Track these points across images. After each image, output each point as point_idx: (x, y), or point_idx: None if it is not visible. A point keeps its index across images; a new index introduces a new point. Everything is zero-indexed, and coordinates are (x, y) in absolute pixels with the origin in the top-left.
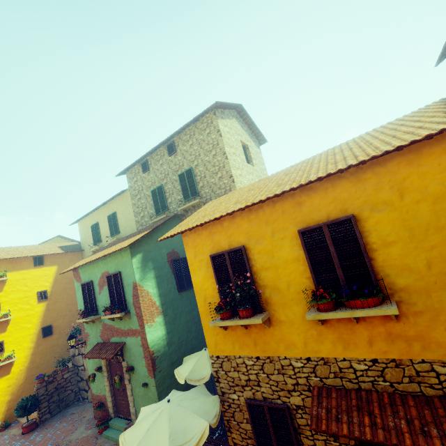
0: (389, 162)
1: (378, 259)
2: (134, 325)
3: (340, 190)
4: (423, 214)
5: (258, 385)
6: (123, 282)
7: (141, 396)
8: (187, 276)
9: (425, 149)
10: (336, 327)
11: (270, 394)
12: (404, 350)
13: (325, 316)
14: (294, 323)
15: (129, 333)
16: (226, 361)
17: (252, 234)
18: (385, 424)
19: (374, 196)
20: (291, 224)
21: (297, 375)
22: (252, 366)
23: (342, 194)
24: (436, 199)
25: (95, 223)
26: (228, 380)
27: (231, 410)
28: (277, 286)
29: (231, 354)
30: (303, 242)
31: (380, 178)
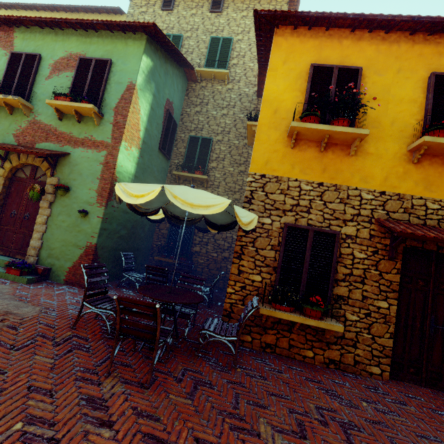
0: None
1: None
2: (101, 135)
3: None
4: None
5: (307, 212)
6: (110, 77)
7: (64, 227)
8: (170, 144)
9: None
10: (425, 169)
11: (319, 221)
12: None
13: None
14: (383, 157)
15: (86, 143)
16: (273, 182)
17: (375, 63)
18: None
19: None
20: (424, 68)
21: (362, 207)
22: (309, 191)
23: None
24: None
25: None
26: (267, 202)
27: (253, 234)
28: (380, 119)
29: (284, 175)
30: (434, 84)
31: None
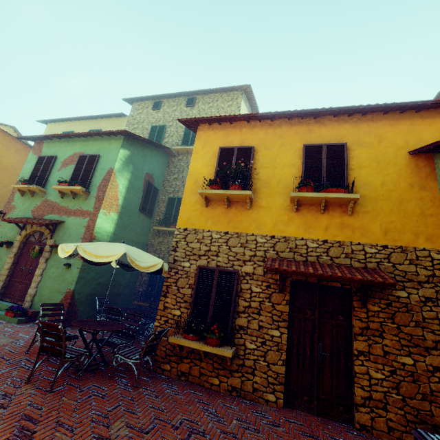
0: (379, 121)
1: (352, 175)
2: (87, 206)
3: (343, 129)
4: (389, 154)
5: (216, 255)
6: (98, 165)
7: (53, 277)
8: (151, 205)
9: (402, 120)
10: (305, 216)
11: (225, 263)
12: (349, 235)
13: (307, 194)
14: (272, 209)
15: (77, 213)
16: (192, 233)
17: (264, 142)
18: (324, 271)
19: (363, 138)
20: (299, 141)
21: (257, 249)
22: (218, 239)
23: (343, 132)
24: (399, 148)
25: (70, 131)
26: (187, 249)
27: (176, 276)
28: (269, 180)
29: (200, 228)
30: (305, 152)
31: (370, 129)
